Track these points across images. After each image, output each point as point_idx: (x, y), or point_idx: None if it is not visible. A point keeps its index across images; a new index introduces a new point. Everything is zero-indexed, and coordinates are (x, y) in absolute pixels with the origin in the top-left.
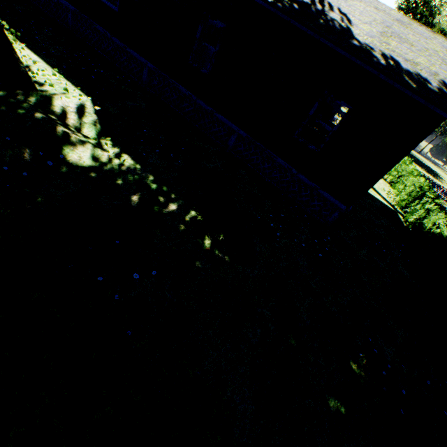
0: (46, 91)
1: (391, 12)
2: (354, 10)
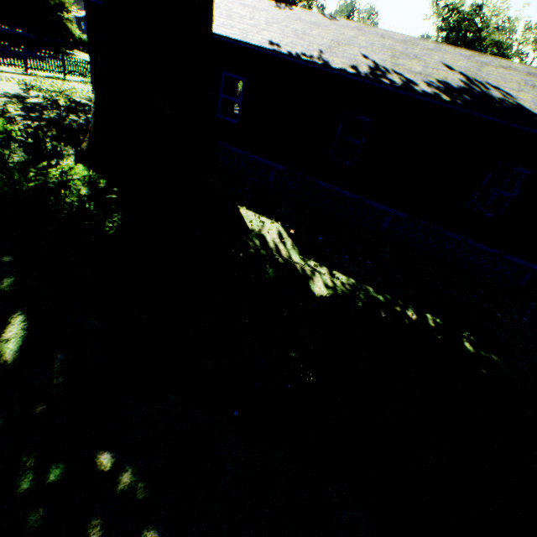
0: (253, 230)
1: (514, 66)
2: (494, 78)
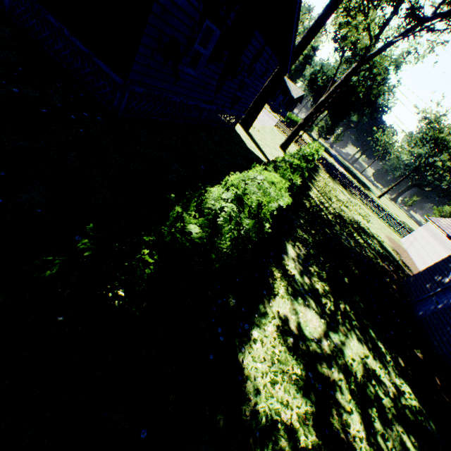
0: None
1: None
2: None
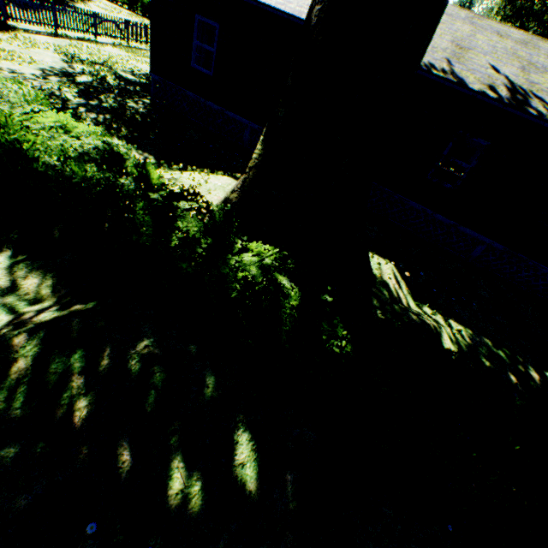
0: (374, 275)
1: None
2: None
